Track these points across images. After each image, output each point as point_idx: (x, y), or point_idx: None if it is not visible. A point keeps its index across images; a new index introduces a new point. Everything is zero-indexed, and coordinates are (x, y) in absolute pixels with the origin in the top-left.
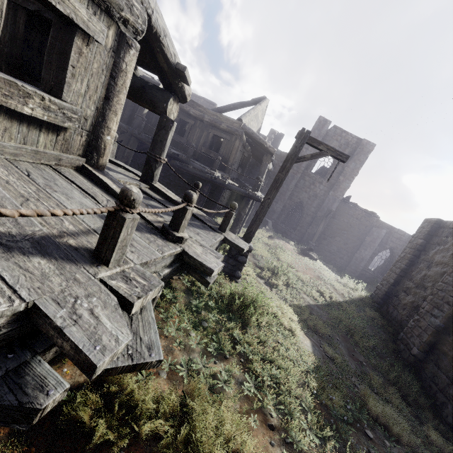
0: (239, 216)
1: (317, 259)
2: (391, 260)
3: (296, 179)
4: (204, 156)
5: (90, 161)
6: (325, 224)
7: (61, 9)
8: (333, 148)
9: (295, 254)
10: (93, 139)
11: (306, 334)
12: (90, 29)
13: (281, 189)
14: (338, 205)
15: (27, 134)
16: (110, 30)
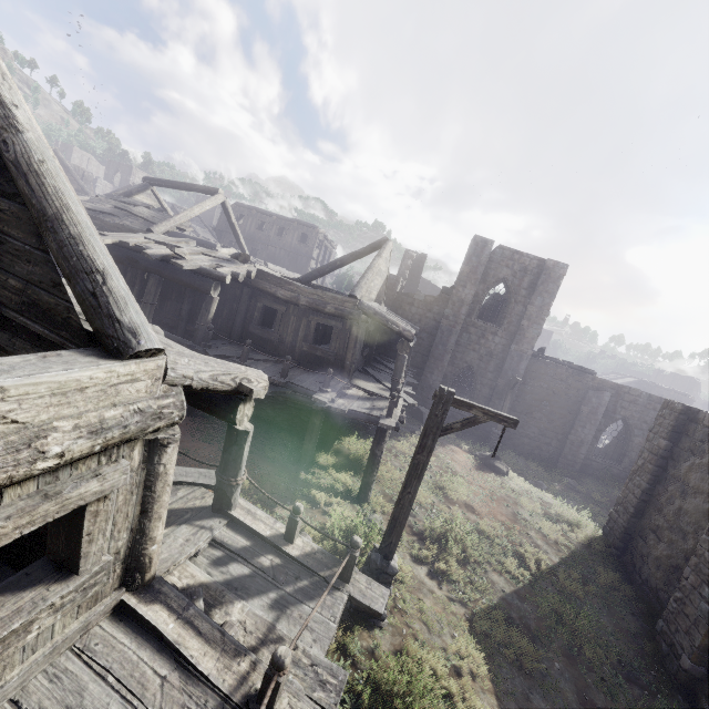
0: (374, 458)
1: (508, 472)
2: (628, 437)
3: (456, 334)
4: (308, 355)
5: (132, 585)
6: (512, 396)
7: (62, 513)
8: (491, 412)
9: (472, 472)
10: (132, 560)
11: (503, 699)
12: (106, 488)
13: (435, 352)
14: (528, 364)
15: (36, 641)
16: (135, 449)
